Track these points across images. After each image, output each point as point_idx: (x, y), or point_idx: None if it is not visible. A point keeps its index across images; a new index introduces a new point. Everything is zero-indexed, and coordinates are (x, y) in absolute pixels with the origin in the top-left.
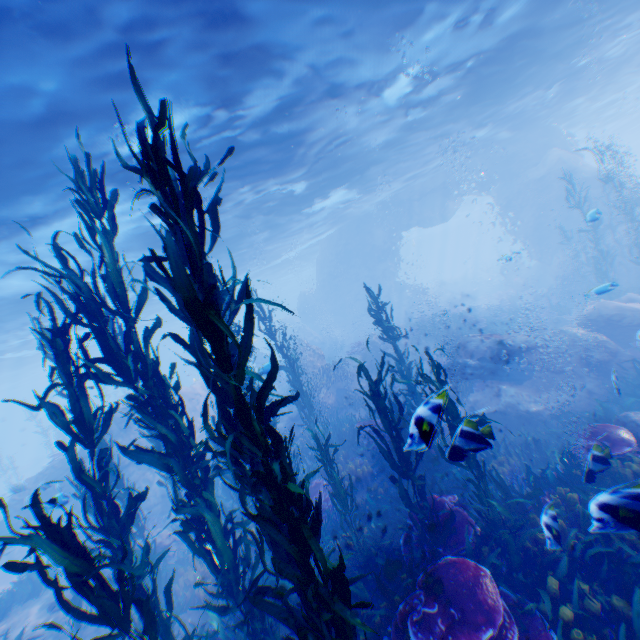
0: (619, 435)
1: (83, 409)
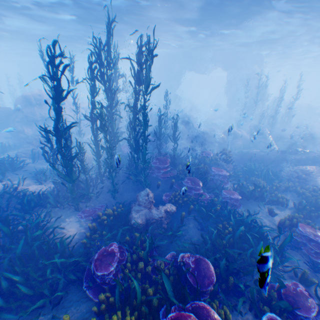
0: (210, 154)
1: (95, 88)
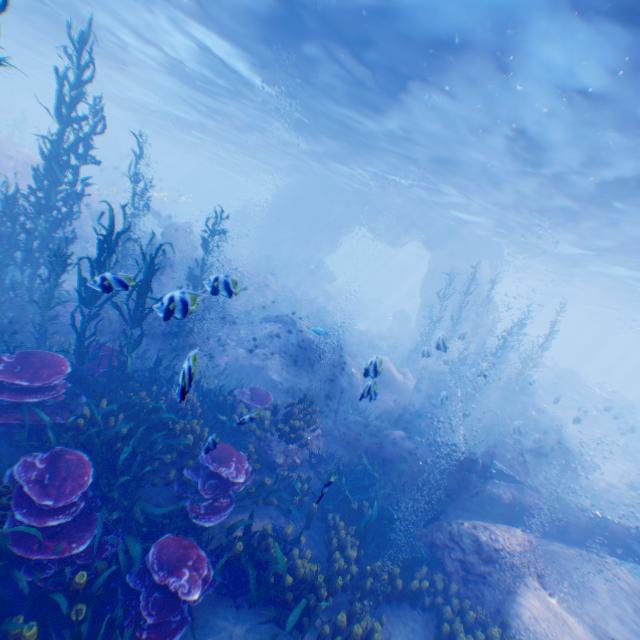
0: (265, 399)
1: None
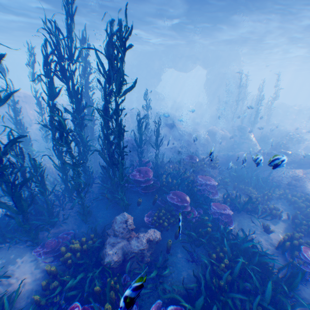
0: (195, 158)
1: (53, 88)
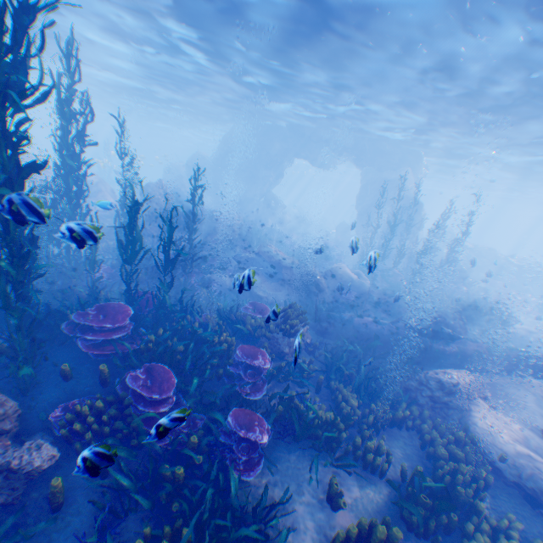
0: (264, 310)
1: None
